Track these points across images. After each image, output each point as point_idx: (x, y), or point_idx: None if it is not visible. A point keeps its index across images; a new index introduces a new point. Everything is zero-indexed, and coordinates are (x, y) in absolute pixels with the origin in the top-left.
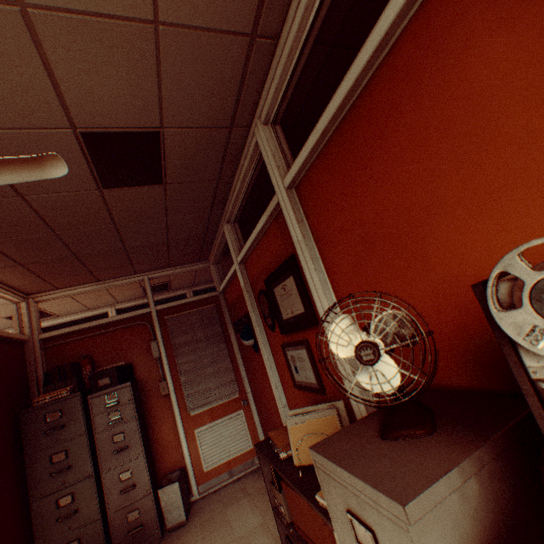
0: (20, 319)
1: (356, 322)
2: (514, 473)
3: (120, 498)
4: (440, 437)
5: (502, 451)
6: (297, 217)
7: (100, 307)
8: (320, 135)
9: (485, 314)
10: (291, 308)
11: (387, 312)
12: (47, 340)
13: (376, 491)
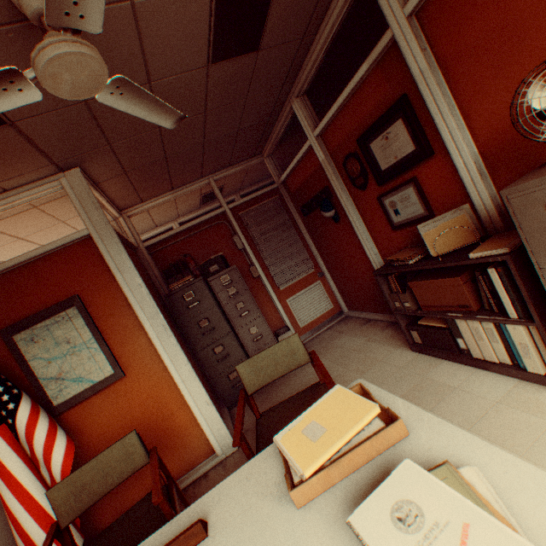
0: (124, 232)
1: None
2: None
3: (254, 345)
4: None
5: None
6: (419, 46)
7: (164, 224)
8: None
9: None
10: (394, 154)
11: None
12: (149, 248)
13: None
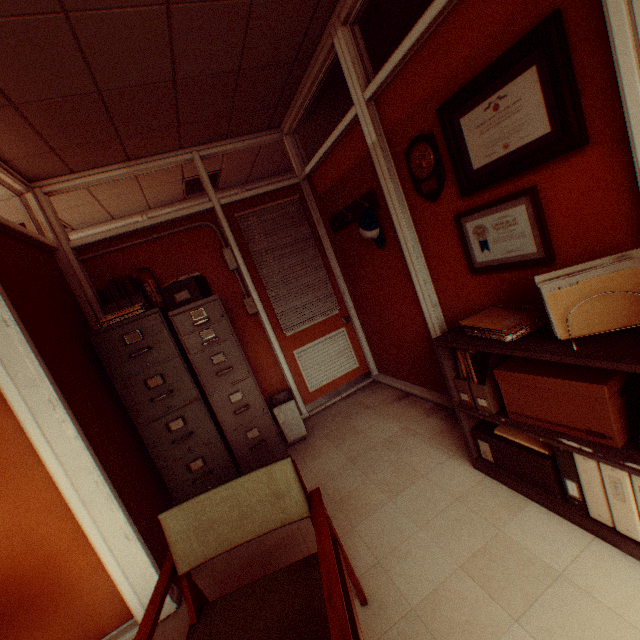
0: (33, 219)
1: None
2: None
3: (235, 419)
4: None
5: None
6: None
7: (126, 216)
8: None
9: None
10: (504, 140)
11: None
12: (81, 250)
13: None
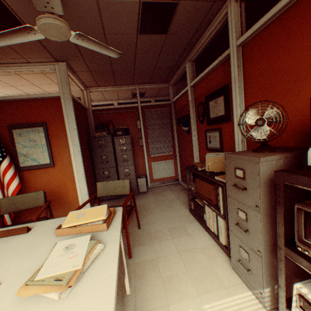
0: (84, 99)
1: (259, 111)
2: (295, 163)
3: (124, 177)
4: (275, 152)
5: (295, 157)
6: (237, 64)
7: (110, 100)
8: (269, 17)
9: (310, 107)
10: (216, 112)
11: (273, 109)
12: (94, 111)
13: (250, 157)
